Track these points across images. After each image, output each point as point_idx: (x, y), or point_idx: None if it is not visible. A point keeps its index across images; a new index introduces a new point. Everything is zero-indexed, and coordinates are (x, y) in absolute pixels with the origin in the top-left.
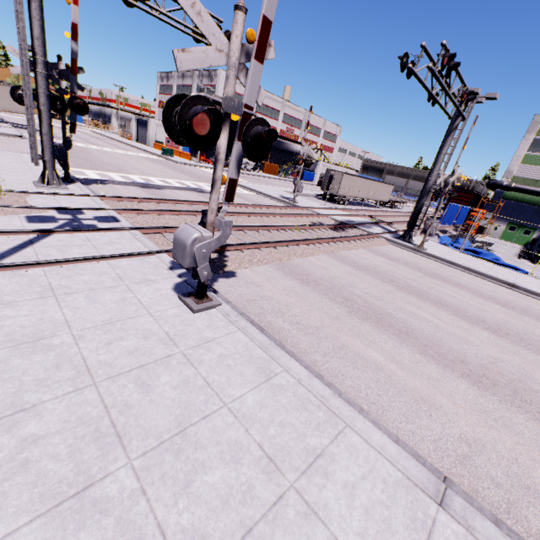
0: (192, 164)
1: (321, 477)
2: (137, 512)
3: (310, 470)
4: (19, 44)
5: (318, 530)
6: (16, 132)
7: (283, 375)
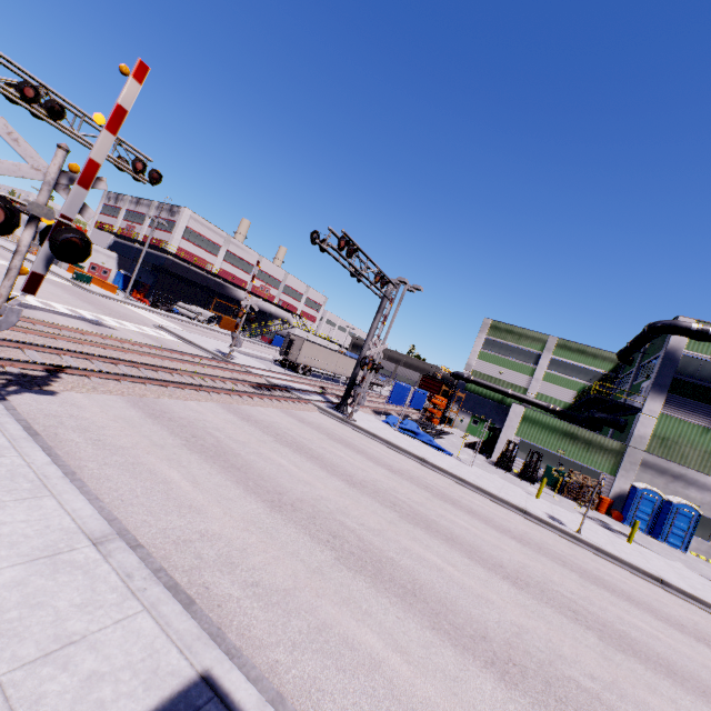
0: (115, 298)
1: None
2: None
3: None
4: None
5: None
6: None
7: (14, 458)
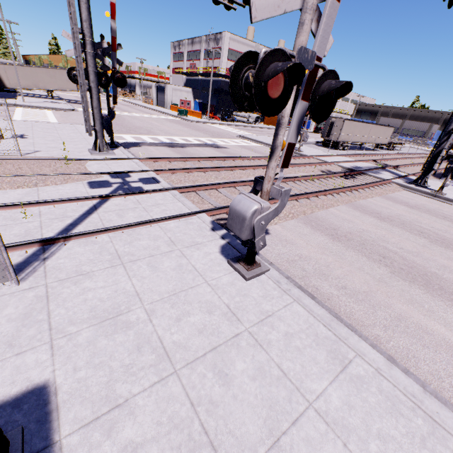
0: (204, 121)
1: None
2: None
3: None
4: (71, 28)
5: None
6: (70, 107)
7: (358, 361)
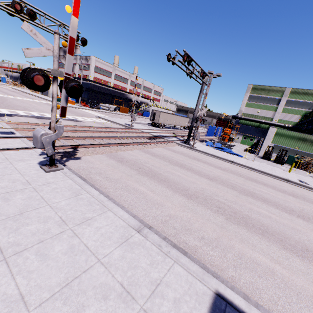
0: (75, 107)
1: (86, 226)
2: None
3: (82, 224)
4: None
5: (75, 240)
6: None
7: (86, 194)
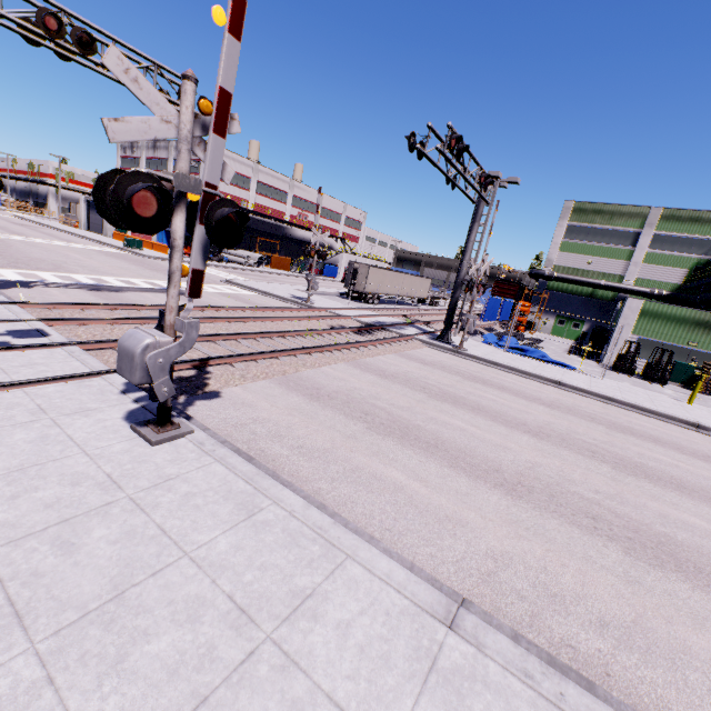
0: None
1: (309, 621)
2: (38, 708)
3: (295, 615)
4: None
5: (297, 682)
6: None
7: (272, 508)
